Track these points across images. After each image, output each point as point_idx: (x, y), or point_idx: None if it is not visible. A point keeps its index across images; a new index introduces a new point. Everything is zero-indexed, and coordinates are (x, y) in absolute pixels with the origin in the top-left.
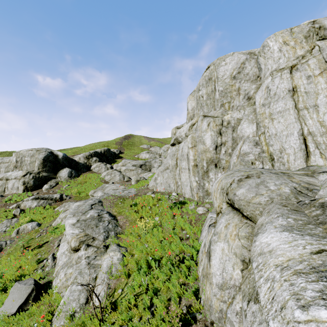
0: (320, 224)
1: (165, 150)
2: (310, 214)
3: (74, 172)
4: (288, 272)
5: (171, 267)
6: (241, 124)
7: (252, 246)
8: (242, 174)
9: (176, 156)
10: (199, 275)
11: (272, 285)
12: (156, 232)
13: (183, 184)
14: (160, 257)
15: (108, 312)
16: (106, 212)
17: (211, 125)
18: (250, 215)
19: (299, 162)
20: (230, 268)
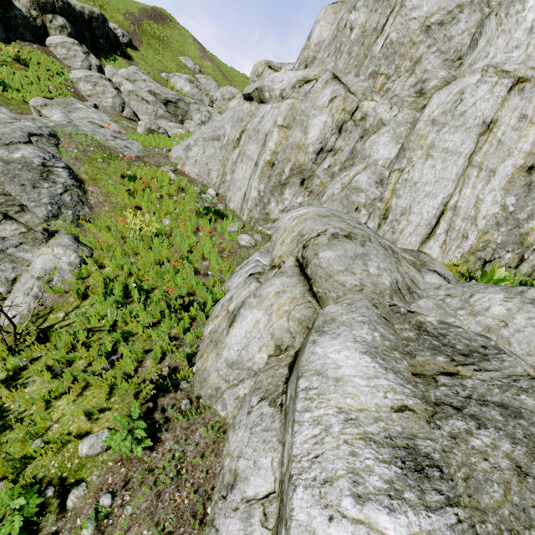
0: (407, 355)
1: (226, 98)
2: (400, 333)
3: None
4: (355, 431)
5: (166, 311)
6: (380, 133)
7: (307, 347)
8: (343, 227)
9: (245, 124)
10: (204, 333)
11: (322, 436)
12: (158, 245)
13: (235, 184)
14: (152, 287)
15: (29, 341)
16: (64, 165)
17: (335, 104)
18: (320, 295)
19: (413, 240)
20: (255, 348)
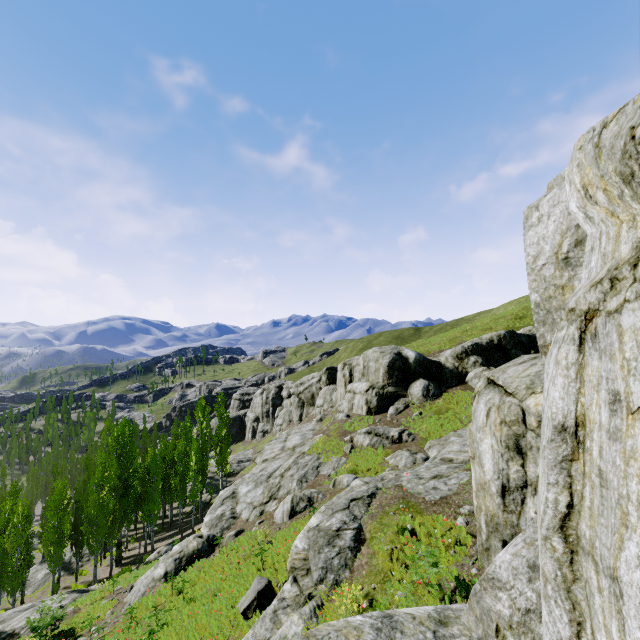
0: None
1: None
2: None
3: (433, 388)
4: None
5: None
6: None
7: None
8: None
9: None
10: None
11: None
12: None
13: None
14: None
15: None
16: (356, 525)
17: (491, 419)
18: None
19: None
20: None
